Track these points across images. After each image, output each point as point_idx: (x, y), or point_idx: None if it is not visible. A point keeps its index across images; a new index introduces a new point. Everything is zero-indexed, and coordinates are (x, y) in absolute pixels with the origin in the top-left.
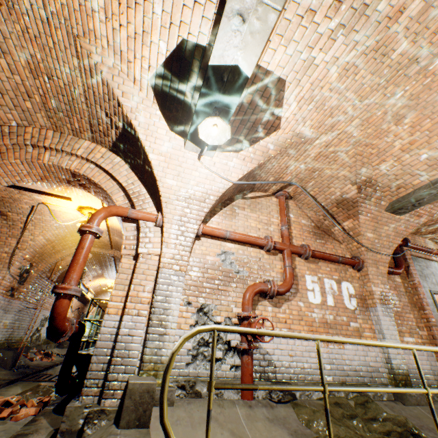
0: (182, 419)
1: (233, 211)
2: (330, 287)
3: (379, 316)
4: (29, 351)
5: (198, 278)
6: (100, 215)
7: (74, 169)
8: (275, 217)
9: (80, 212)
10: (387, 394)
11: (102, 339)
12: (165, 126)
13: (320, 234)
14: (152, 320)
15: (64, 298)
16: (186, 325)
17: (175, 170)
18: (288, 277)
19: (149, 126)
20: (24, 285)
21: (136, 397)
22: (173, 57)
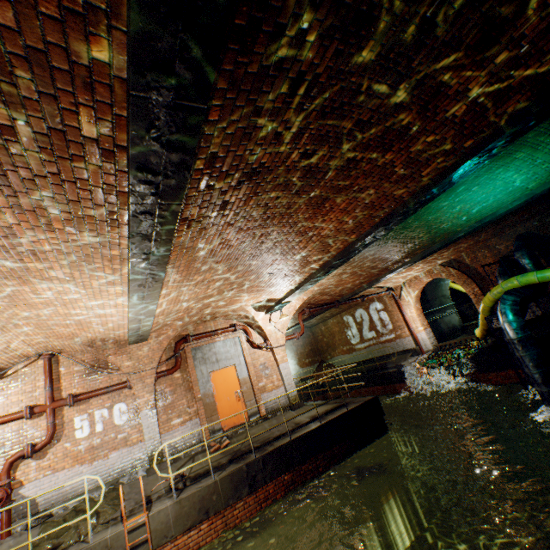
0: None
1: None
2: (101, 415)
3: (142, 421)
4: None
5: None
6: None
7: None
8: (43, 380)
9: None
10: (141, 473)
11: None
12: None
13: (96, 372)
14: None
15: None
16: None
17: None
18: (48, 433)
19: None
20: None
21: None
22: None
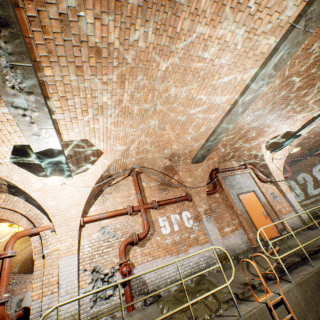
0: None
1: (104, 198)
2: (175, 219)
3: (205, 225)
4: None
5: (88, 252)
6: (12, 242)
7: None
8: (133, 190)
9: (12, 227)
10: (216, 268)
11: (33, 317)
12: (34, 176)
13: (164, 187)
14: (61, 293)
15: None
16: (86, 284)
17: (52, 195)
18: (145, 226)
19: (23, 180)
20: None
21: None
22: (15, 151)
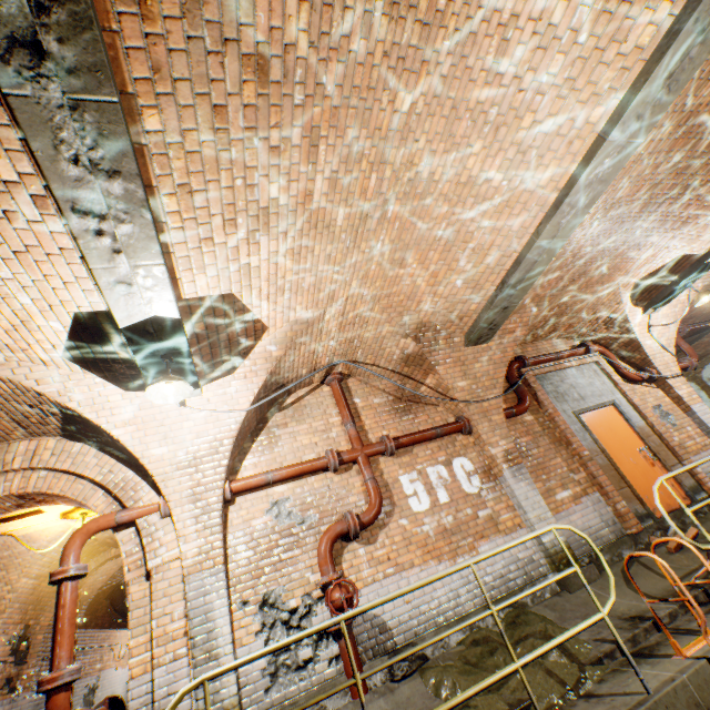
0: None
1: (271, 437)
2: (438, 476)
3: (511, 486)
4: None
5: (248, 560)
6: (76, 544)
7: (17, 491)
8: (335, 415)
9: (68, 519)
10: (549, 588)
11: None
12: (117, 390)
13: (405, 407)
14: (196, 657)
15: (58, 693)
16: (250, 636)
17: (158, 433)
18: (372, 495)
19: (95, 400)
20: (29, 663)
21: None
22: (77, 329)
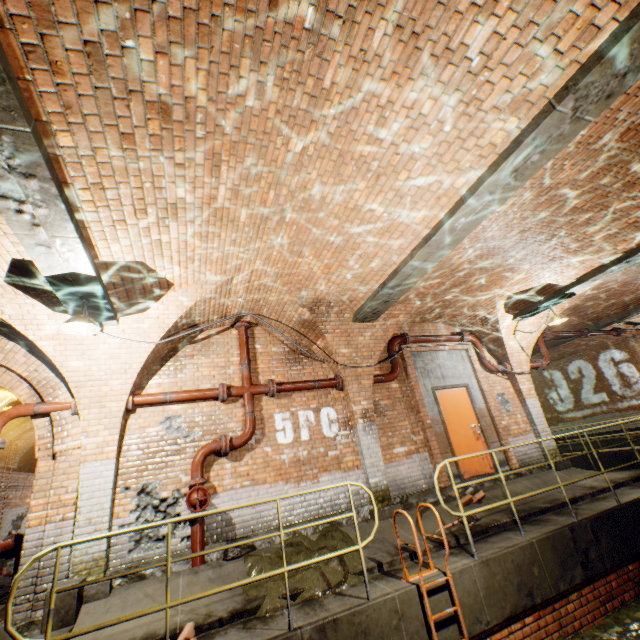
0: (115, 606)
1: (178, 364)
2: (306, 419)
3: (359, 437)
4: (7, 564)
5: (137, 458)
6: None
7: None
8: (236, 355)
9: (6, 391)
10: (363, 515)
11: (28, 554)
12: (44, 311)
13: (297, 359)
14: (80, 521)
15: None
16: (126, 512)
17: (78, 350)
18: (247, 425)
19: (25, 316)
20: None
21: (57, 602)
22: (8, 265)
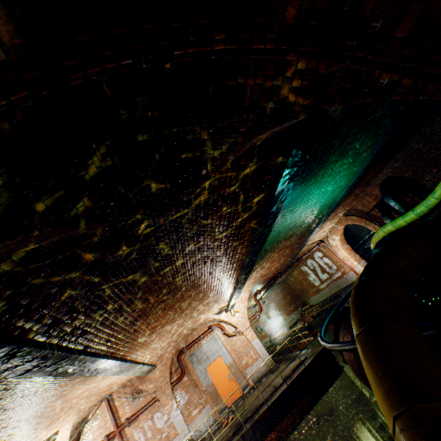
0: None
1: (85, 437)
2: (148, 425)
3: (173, 420)
4: None
5: None
6: None
7: None
8: (108, 414)
9: None
10: None
11: None
12: None
13: (136, 397)
14: None
15: None
16: None
17: None
18: None
19: None
20: None
21: None
22: None
